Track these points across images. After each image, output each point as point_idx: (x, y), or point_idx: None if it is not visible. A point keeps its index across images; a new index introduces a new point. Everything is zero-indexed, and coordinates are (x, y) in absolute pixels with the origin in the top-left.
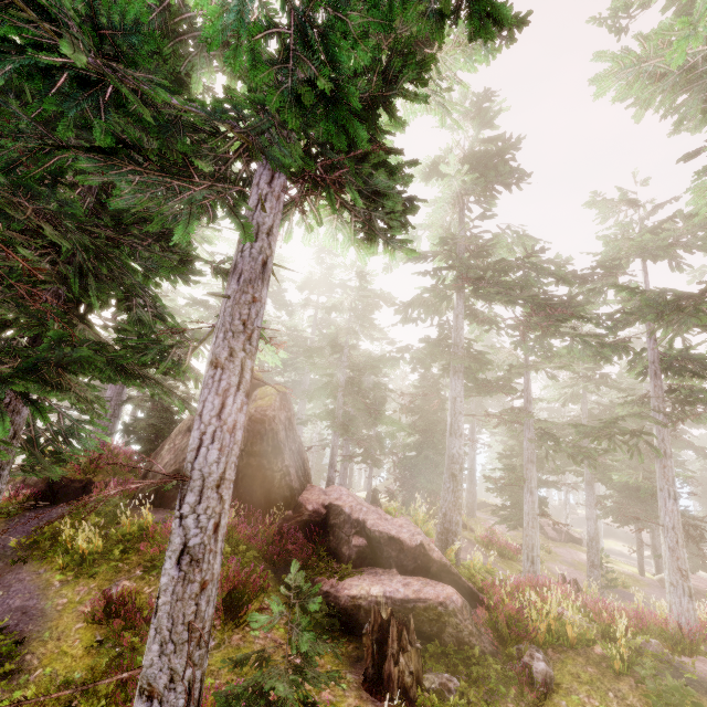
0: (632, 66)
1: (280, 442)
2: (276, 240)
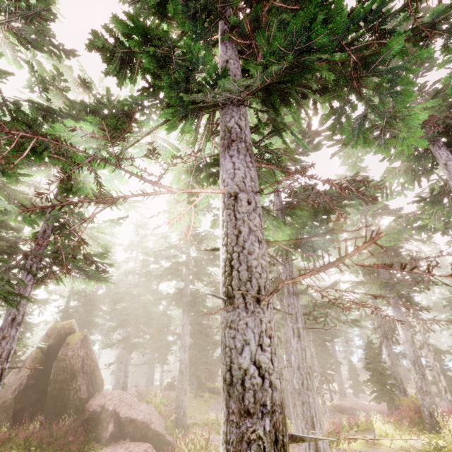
0: None
1: (75, 370)
2: (26, 305)
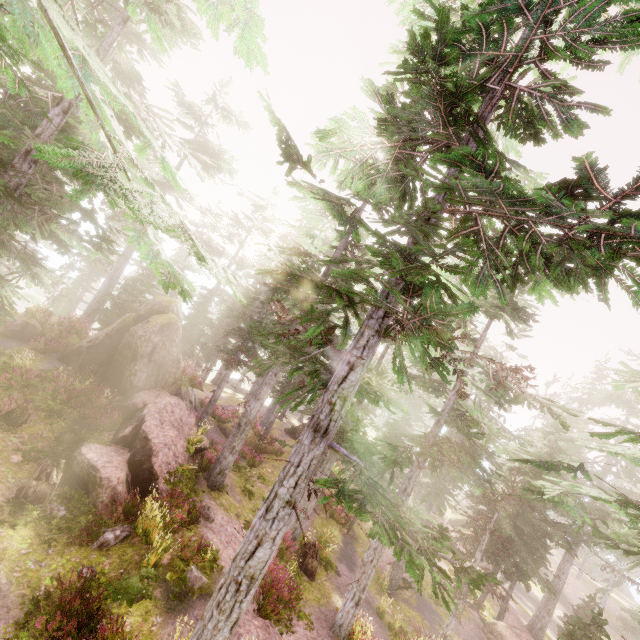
0: (324, 152)
1: (138, 353)
2: None
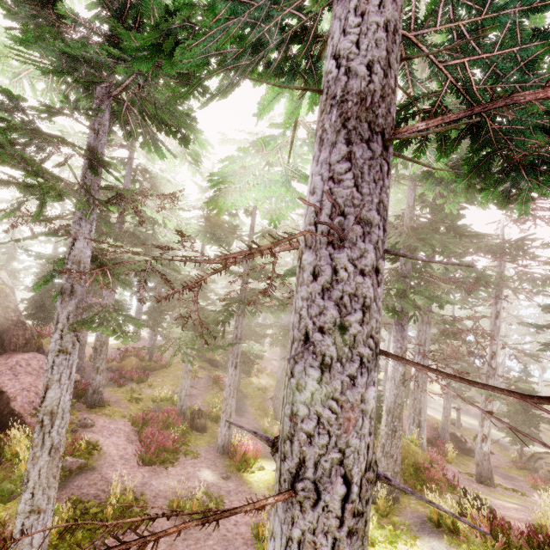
0: (15, 77)
1: None
2: None
